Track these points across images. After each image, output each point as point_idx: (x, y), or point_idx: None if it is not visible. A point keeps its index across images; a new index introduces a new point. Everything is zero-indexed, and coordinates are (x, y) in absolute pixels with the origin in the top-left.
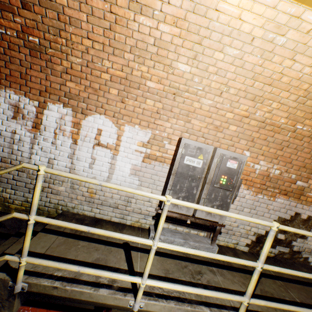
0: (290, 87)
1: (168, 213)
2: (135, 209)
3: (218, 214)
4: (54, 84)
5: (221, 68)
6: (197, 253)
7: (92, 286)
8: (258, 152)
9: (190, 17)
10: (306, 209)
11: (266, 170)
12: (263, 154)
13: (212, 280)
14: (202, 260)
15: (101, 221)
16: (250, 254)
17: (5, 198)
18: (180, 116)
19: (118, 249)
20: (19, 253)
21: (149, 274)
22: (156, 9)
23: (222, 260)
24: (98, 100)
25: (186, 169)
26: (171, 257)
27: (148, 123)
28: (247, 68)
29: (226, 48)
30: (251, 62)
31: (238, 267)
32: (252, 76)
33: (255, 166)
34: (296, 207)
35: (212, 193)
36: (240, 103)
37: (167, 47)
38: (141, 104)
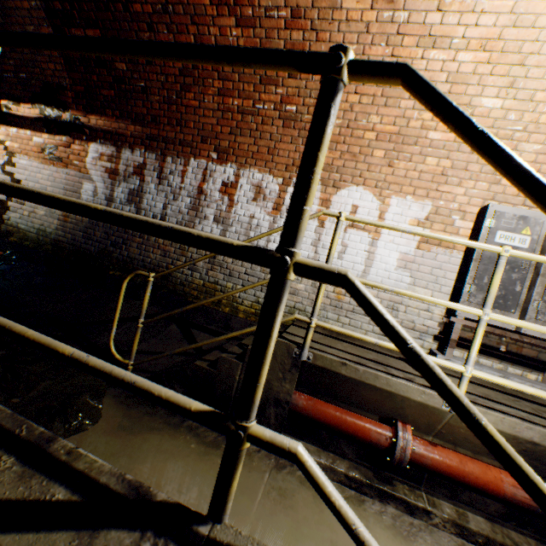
0: None
1: (469, 323)
2: (403, 322)
3: None
4: None
5: None
6: None
7: (387, 374)
8: None
9: (508, 33)
10: None
11: None
12: None
13: None
14: (544, 404)
15: None
16: None
17: (234, 296)
18: (480, 175)
19: (396, 360)
20: (286, 333)
21: None
22: (456, 38)
23: None
24: (356, 168)
25: None
26: (484, 387)
27: (426, 191)
28: None
29: None
30: None
31: None
32: None
33: None
34: None
35: None
36: None
37: (466, 80)
38: (417, 165)
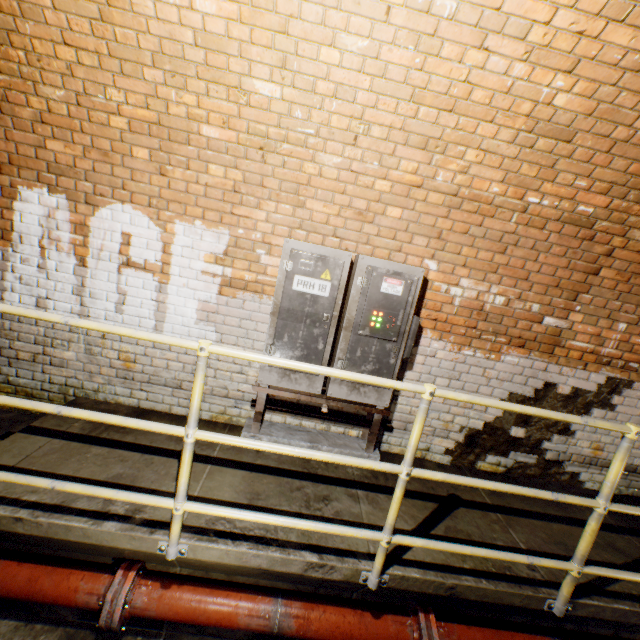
0: (495, 113)
1: (273, 391)
2: (215, 390)
3: (373, 389)
4: (24, 148)
5: (343, 84)
6: (274, 450)
7: (92, 517)
8: (454, 260)
9: None
10: (570, 374)
11: (476, 298)
12: (466, 265)
13: (347, 510)
14: (340, 477)
15: (150, 413)
16: (453, 468)
17: None
18: (282, 195)
19: (168, 460)
20: None
21: (217, 500)
22: None
23: (385, 479)
24: (115, 174)
25: (300, 302)
26: (274, 473)
27: (220, 215)
28: (396, 78)
29: (340, 36)
30: (399, 64)
31: (414, 491)
32: (410, 94)
33: (452, 290)
34: (547, 371)
35: (357, 349)
36: (398, 157)
37: (224, 47)
38: (200, 175)
